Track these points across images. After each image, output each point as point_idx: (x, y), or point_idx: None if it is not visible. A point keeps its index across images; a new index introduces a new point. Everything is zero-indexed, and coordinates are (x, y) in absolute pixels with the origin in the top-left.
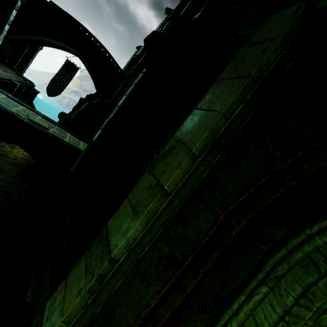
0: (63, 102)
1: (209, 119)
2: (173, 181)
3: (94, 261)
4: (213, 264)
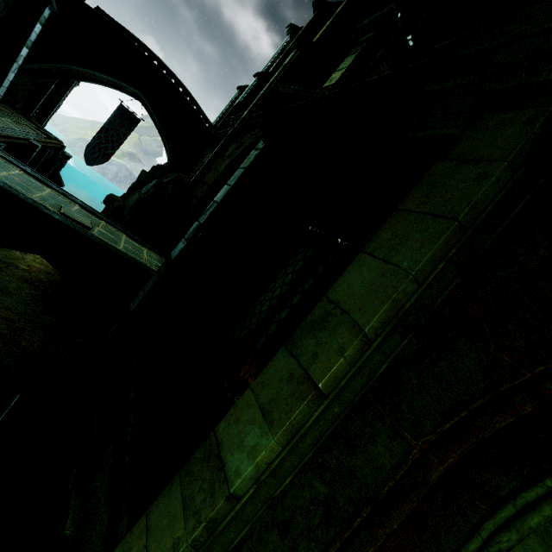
0: (108, 171)
1: (389, 279)
2: (333, 376)
3: (198, 494)
4: (401, 523)
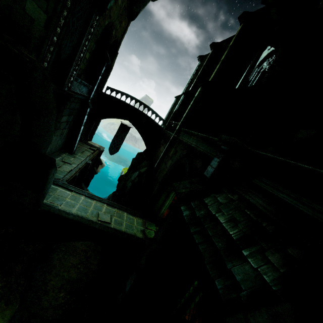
0: None
1: None
2: None
3: None
4: None
